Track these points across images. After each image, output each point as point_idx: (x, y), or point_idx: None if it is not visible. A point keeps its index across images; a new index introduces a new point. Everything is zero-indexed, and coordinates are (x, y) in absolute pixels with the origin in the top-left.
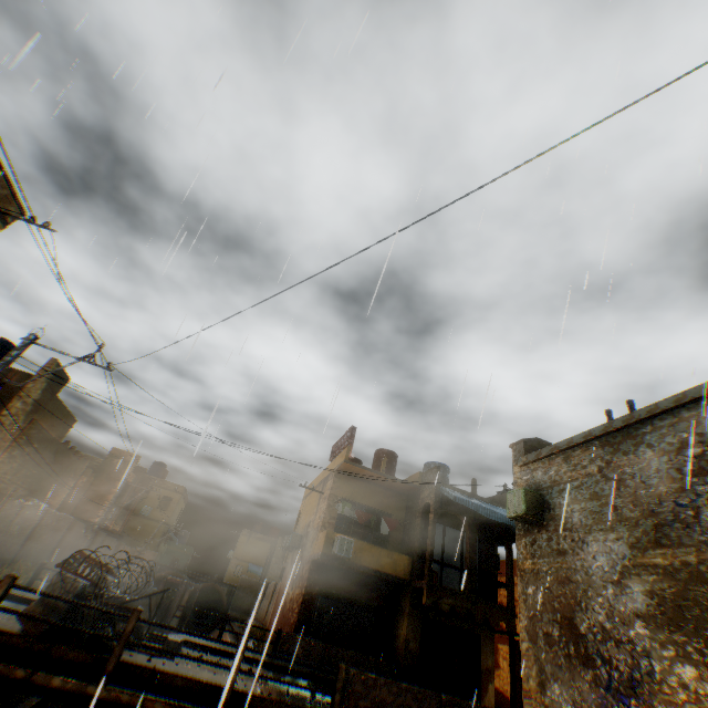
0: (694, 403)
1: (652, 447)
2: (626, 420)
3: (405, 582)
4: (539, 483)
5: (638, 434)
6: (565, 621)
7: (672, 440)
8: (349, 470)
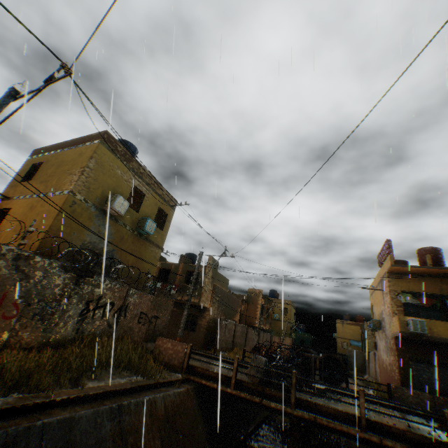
0: None
1: None
2: None
3: None
4: None
5: None
6: None
7: None
8: (397, 271)
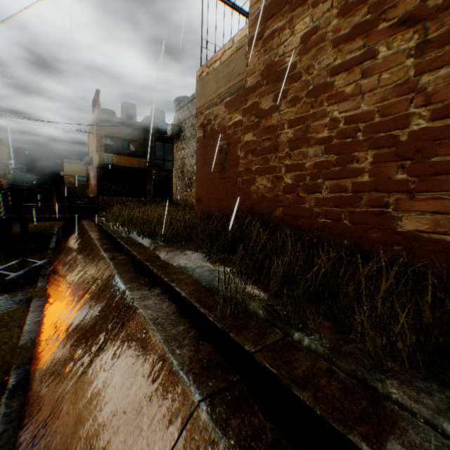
0: None
1: None
2: None
3: (146, 170)
4: (180, 121)
5: None
6: (182, 171)
7: None
8: (104, 119)
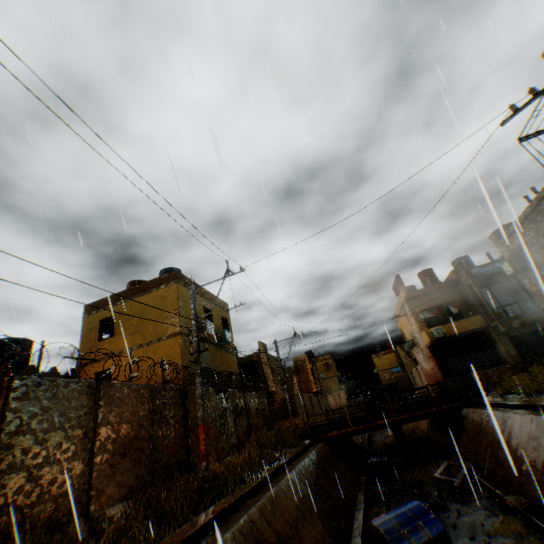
0: None
1: None
2: (529, 207)
3: (484, 328)
4: (513, 251)
5: (539, 211)
6: None
7: None
8: (411, 296)
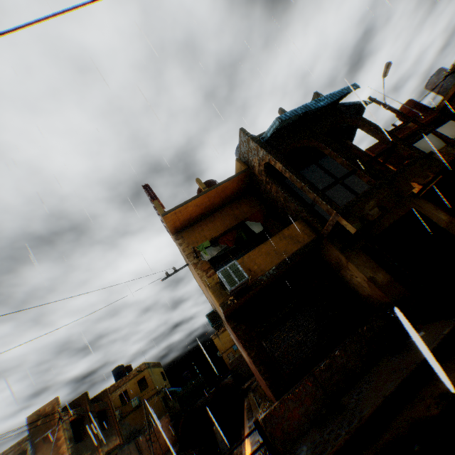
0: None
1: None
2: None
3: (317, 242)
4: None
5: None
6: None
7: None
8: (180, 222)
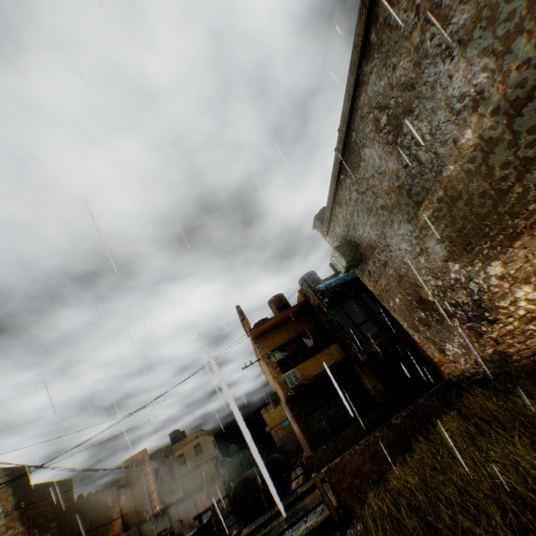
0: (358, 87)
1: (365, 145)
2: (341, 144)
3: (346, 359)
4: (342, 235)
5: (353, 144)
6: (420, 303)
7: (370, 127)
8: (259, 333)
